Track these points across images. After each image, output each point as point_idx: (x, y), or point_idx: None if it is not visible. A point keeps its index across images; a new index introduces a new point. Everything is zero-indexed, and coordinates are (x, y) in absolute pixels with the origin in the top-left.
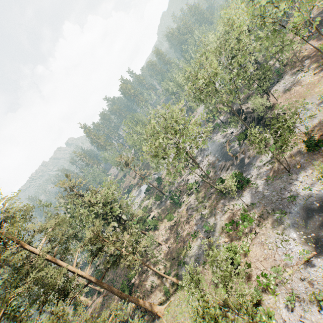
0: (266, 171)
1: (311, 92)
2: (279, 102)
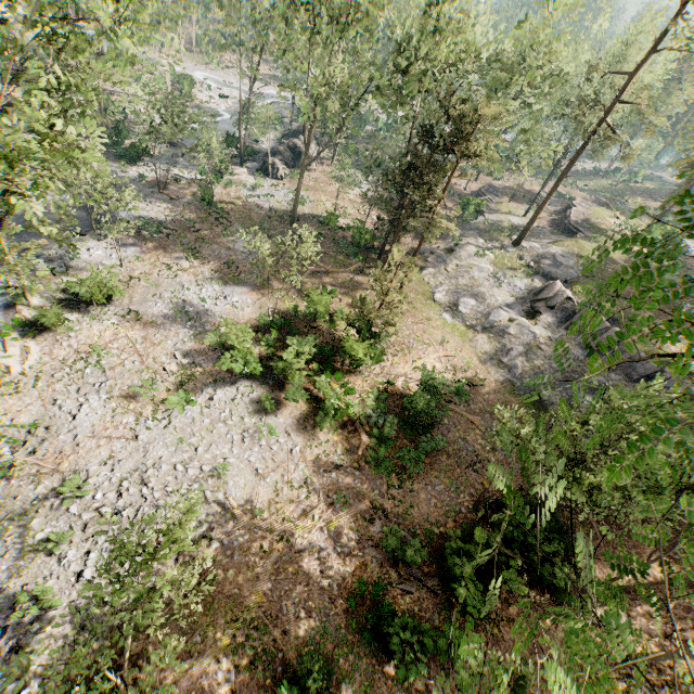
0: (161, 177)
1: (322, 195)
2: (311, 174)
